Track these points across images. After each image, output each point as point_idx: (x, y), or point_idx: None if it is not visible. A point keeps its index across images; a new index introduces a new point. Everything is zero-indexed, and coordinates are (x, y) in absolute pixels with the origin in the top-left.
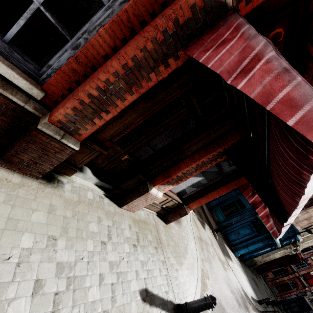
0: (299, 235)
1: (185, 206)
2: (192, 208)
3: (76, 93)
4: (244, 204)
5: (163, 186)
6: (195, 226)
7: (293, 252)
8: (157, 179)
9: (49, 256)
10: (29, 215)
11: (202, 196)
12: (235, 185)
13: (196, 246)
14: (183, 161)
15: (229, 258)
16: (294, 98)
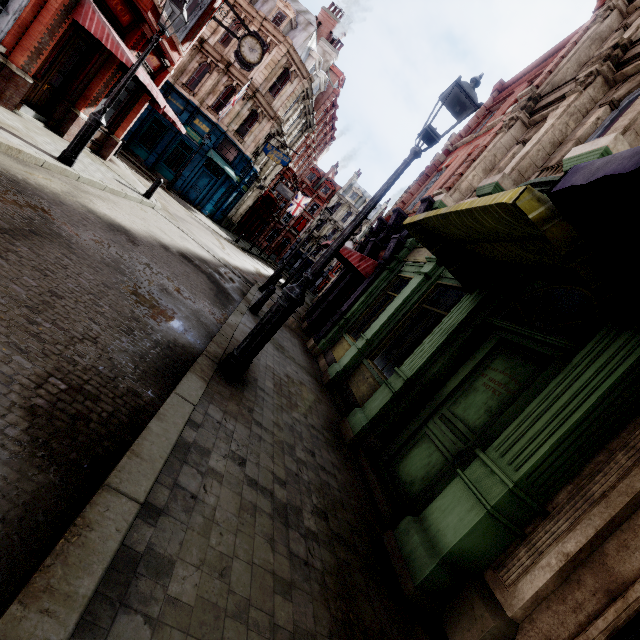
0: (255, 165)
1: (113, 137)
2: (120, 136)
3: (25, 47)
4: (190, 146)
5: (87, 110)
6: (138, 177)
7: (262, 192)
8: (79, 104)
9: (61, 148)
10: (35, 130)
11: (123, 121)
12: (145, 101)
13: (146, 188)
14: (92, 82)
15: (194, 212)
16: (123, 55)
